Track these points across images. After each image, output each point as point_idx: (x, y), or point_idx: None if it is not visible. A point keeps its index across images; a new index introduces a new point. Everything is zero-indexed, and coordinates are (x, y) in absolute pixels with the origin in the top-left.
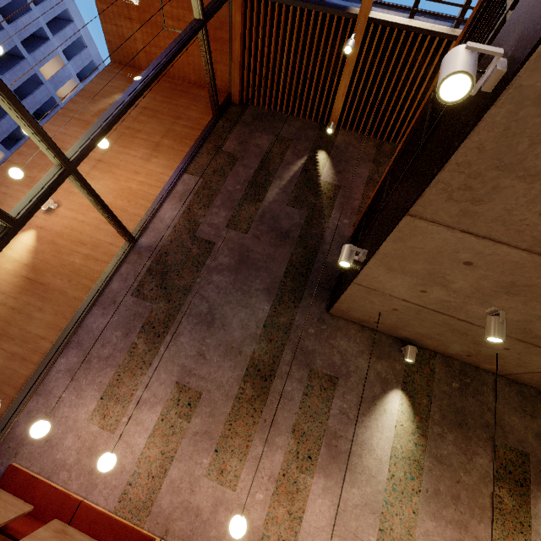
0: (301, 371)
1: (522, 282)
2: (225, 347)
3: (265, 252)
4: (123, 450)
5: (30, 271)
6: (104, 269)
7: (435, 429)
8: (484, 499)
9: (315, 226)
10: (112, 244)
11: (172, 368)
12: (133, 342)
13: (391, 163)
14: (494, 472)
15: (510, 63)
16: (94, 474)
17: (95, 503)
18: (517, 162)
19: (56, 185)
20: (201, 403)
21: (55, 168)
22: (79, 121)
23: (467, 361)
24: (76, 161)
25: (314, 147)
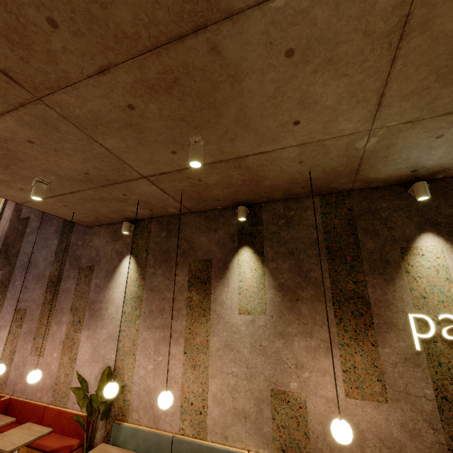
0: (74, 271)
1: None
2: (36, 277)
3: None
4: None
5: None
6: None
7: (150, 271)
8: (180, 303)
9: None
10: None
11: (13, 302)
12: None
13: None
14: (187, 283)
15: None
16: None
17: None
18: None
19: None
20: (27, 315)
21: None
22: None
23: (165, 214)
24: None
25: None
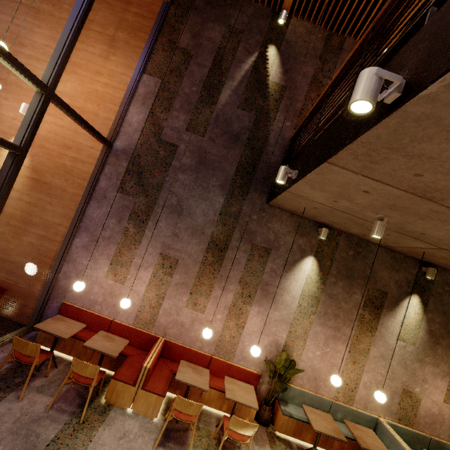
0: (246, 245)
1: (400, 205)
2: (192, 230)
3: (220, 153)
4: (132, 293)
5: (32, 173)
6: (91, 170)
7: (332, 280)
8: (353, 316)
9: (262, 129)
10: (93, 148)
11: (156, 244)
12: (125, 227)
13: (329, 85)
14: (363, 303)
15: (405, 90)
16: (116, 307)
17: (121, 321)
18: (401, 148)
19: (42, 112)
20: (178, 266)
21: (37, 95)
22: (28, 8)
23: (362, 238)
24: (53, 86)
25: (264, 41)
